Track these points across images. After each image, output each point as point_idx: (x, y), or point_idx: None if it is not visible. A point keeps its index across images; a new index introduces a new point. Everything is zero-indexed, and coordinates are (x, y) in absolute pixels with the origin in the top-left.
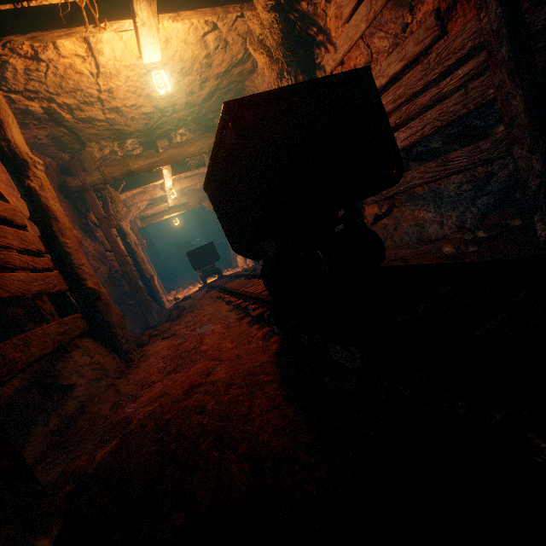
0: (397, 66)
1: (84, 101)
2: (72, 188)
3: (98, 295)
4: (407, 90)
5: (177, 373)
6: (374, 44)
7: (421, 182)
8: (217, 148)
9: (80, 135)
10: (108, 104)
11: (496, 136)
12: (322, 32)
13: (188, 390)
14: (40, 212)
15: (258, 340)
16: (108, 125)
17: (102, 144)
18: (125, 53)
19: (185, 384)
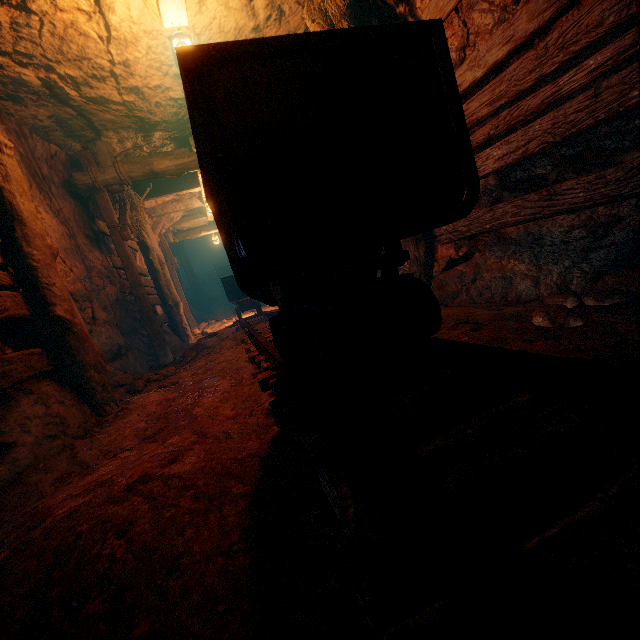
0: (501, 52)
1: (93, 74)
2: (80, 186)
3: (69, 326)
4: (510, 88)
5: (153, 441)
6: (473, 21)
7: (516, 220)
8: (195, 134)
9: (93, 120)
10: (125, 82)
11: (632, 163)
12: (404, 1)
13: (134, 483)
14: (1, 210)
15: (261, 414)
16: (127, 111)
17: (122, 135)
18: (145, 13)
19: (139, 470)
